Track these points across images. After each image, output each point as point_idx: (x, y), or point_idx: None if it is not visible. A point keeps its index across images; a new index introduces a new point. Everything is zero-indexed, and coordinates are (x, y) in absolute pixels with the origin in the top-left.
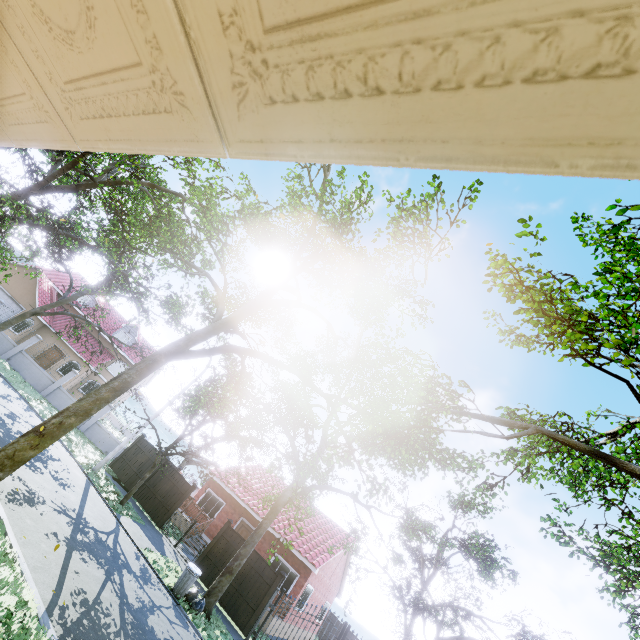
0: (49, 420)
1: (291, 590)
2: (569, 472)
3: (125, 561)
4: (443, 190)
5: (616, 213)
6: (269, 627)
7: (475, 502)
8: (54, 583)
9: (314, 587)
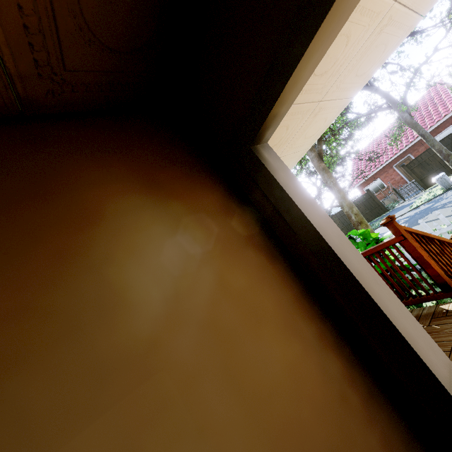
0: (352, 221)
1: None
2: None
3: (422, 210)
4: None
5: None
6: None
7: None
8: (448, 218)
9: None
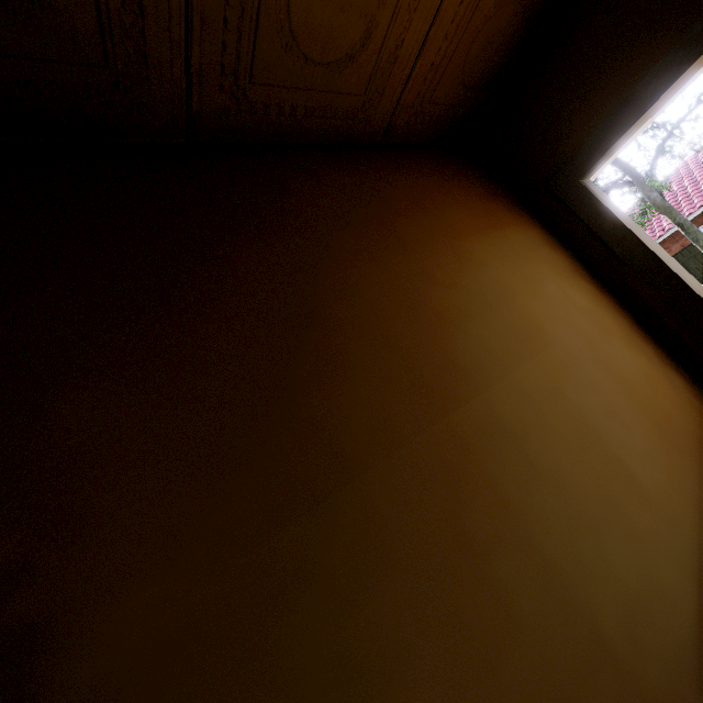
0: None
1: None
2: None
3: None
4: None
5: None
6: None
7: None
8: None
9: None
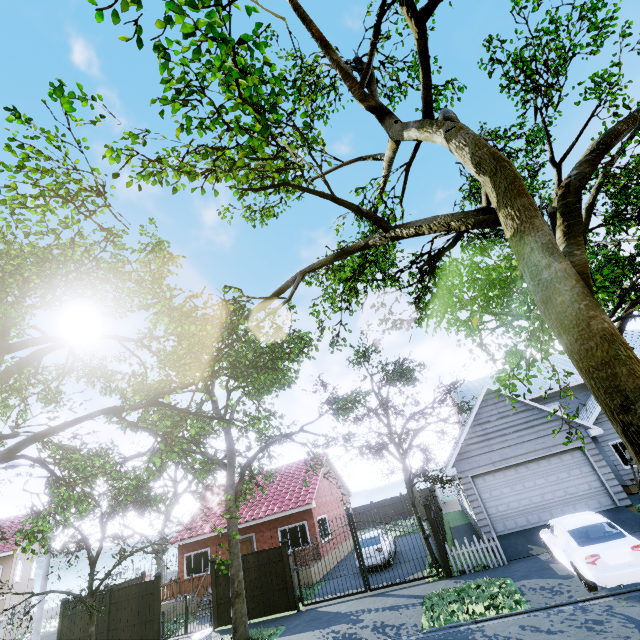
0: None
1: (310, 536)
2: (344, 283)
3: None
4: (30, 119)
5: (113, 20)
6: (314, 577)
7: (367, 349)
8: None
9: (325, 513)
